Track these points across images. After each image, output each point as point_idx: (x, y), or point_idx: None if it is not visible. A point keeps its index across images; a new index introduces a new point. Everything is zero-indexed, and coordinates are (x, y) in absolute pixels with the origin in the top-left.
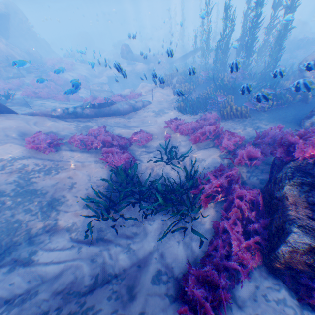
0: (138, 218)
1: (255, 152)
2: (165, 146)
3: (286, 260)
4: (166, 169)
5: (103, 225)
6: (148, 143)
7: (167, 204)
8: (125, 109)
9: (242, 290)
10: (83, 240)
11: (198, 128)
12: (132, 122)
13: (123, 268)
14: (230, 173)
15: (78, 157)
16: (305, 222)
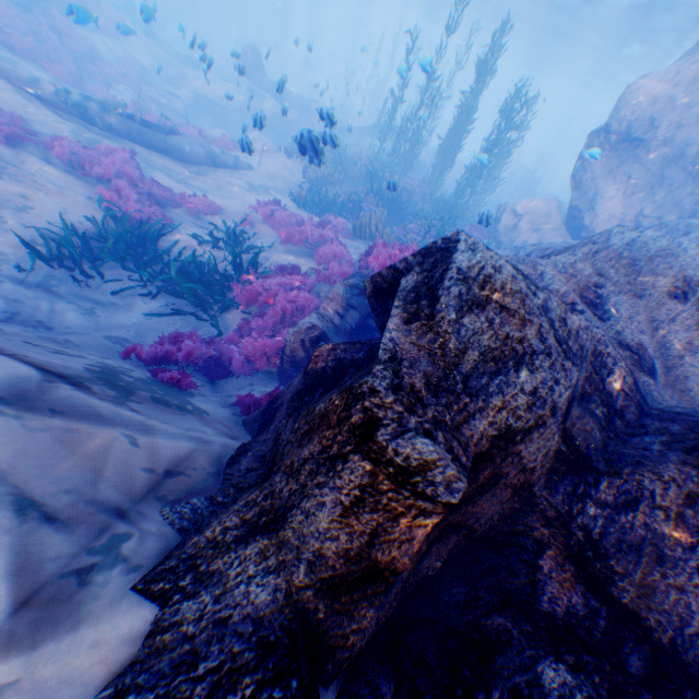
0: (129, 289)
1: (349, 268)
2: (237, 232)
3: (291, 348)
4: (216, 256)
5: (59, 275)
6: (209, 218)
7: (185, 281)
8: (197, 155)
9: (230, 381)
10: (12, 276)
11: (300, 223)
12: (199, 181)
13: (70, 326)
14: (301, 281)
15: (57, 177)
16: (328, 313)
